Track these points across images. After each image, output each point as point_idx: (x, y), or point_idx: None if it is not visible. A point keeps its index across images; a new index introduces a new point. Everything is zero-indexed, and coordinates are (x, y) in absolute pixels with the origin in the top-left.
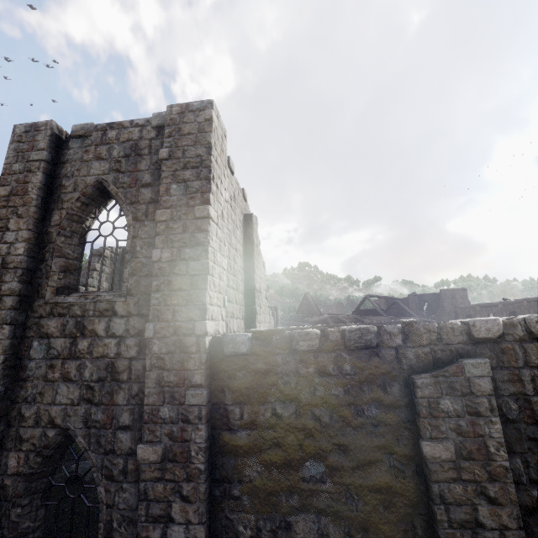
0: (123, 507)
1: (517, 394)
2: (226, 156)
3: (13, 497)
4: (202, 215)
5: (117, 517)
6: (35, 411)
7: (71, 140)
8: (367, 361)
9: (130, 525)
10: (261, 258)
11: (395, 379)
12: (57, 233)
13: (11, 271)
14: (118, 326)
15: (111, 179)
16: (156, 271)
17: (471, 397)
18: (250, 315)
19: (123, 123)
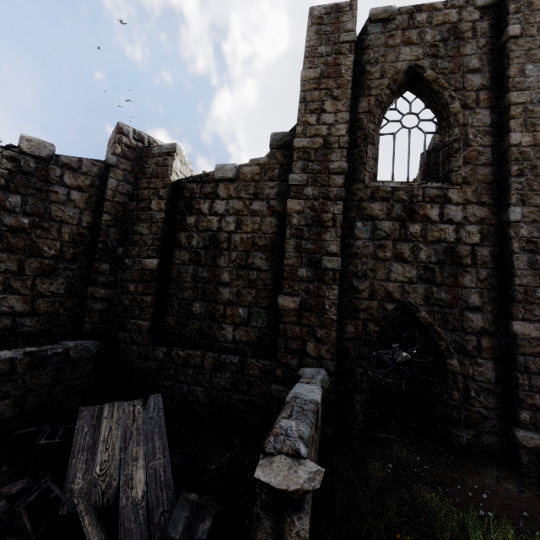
0: (480, 379)
1: None
2: None
3: (357, 357)
4: None
5: (474, 387)
6: (369, 285)
7: (369, 25)
8: None
9: (490, 396)
10: None
11: None
12: (368, 119)
13: (336, 151)
14: (455, 213)
15: (427, 64)
16: (516, 156)
17: None
18: None
19: (434, 4)
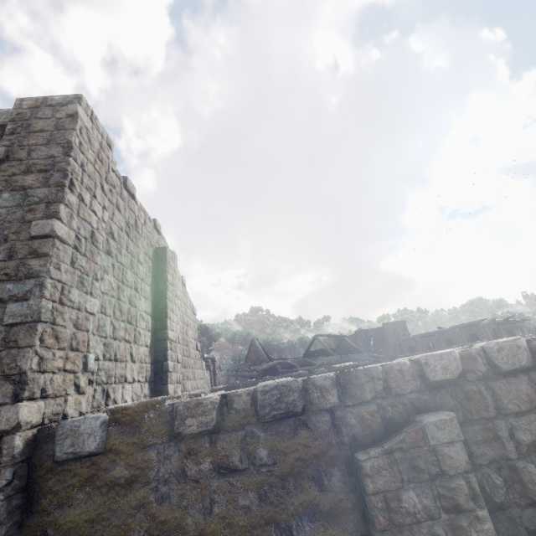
0: None
1: (498, 460)
2: (110, 169)
3: None
4: (41, 233)
5: None
6: None
7: None
8: (292, 437)
9: None
10: (187, 301)
11: (334, 462)
12: None
13: None
14: None
15: None
16: None
17: (443, 479)
18: (160, 374)
19: None
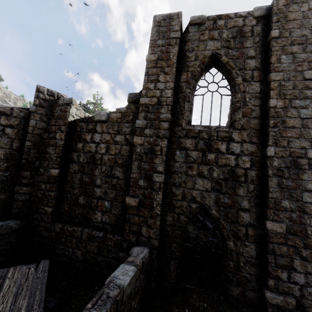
0: (246, 255)
1: None
2: None
3: (172, 237)
4: (311, 77)
5: (242, 260)
6: (182, 191)
7: (189, 27)
8: None
9: (252, 266)
10: None
11: None
12: (186, 86)
13: (164, 106)
14: (236, 148)
15: (223, 53)
16: (273, 114)
17: None
18: None
19: (229, 14)
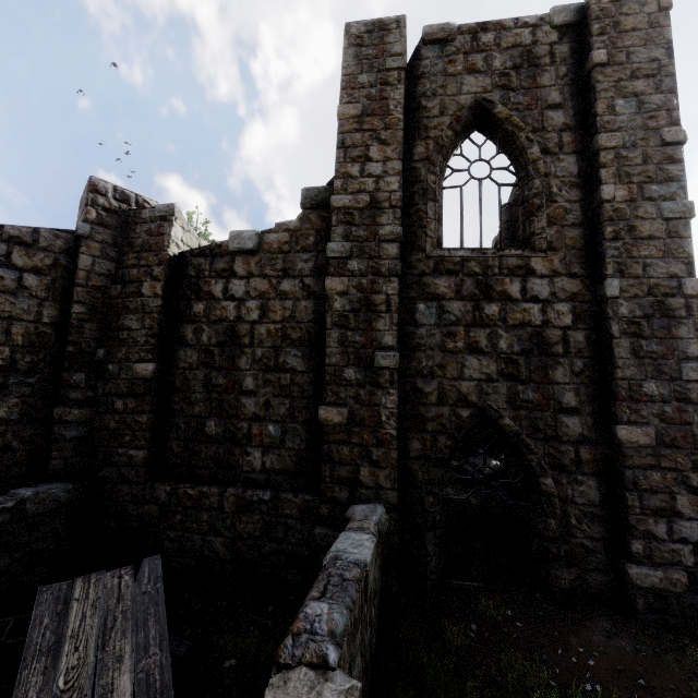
0: (581, 501)
1: None
2: None
3: (426, 483)
4: (675, 139)
5: (574, 512)
6: (437, 386)
7: (423, 47)
8: None
9: (594, 523)
10: None
11: None
12: (427, 169)
13: (387, 211)
14: (541, 288)
15: (497, 98)
16: (610, 214)
17: None
18: None
19: (502, 22)
